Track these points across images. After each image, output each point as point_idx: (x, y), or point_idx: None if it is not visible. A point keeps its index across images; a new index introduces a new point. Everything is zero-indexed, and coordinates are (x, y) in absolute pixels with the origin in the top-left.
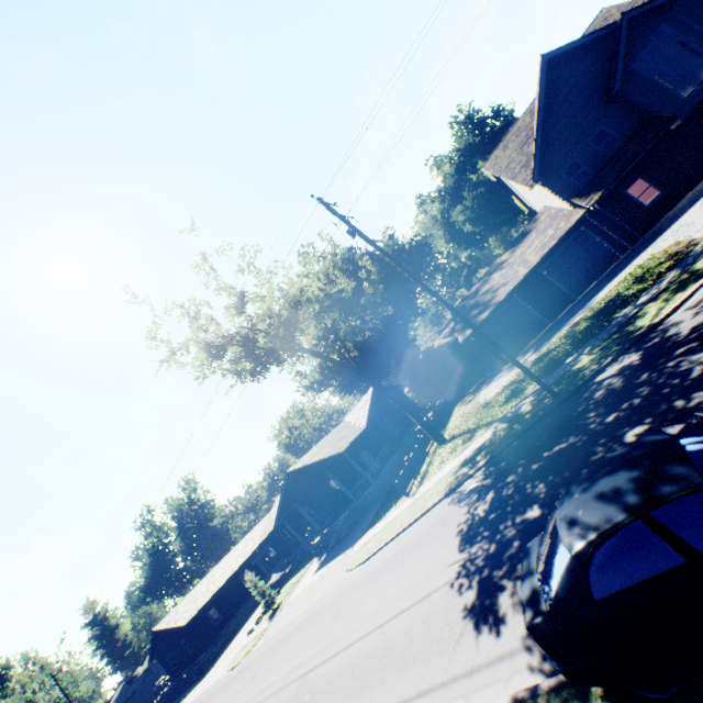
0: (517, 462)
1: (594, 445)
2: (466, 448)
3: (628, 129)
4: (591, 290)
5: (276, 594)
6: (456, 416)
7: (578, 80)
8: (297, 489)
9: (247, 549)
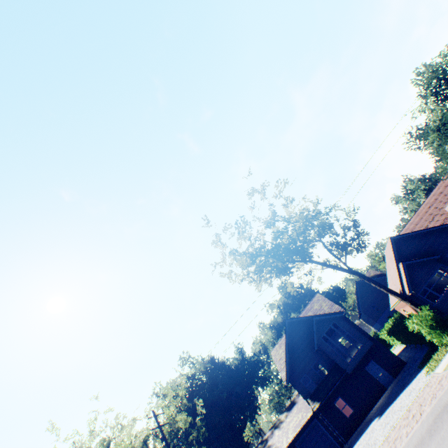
0: None
1: None
2: None
3: (329, 365)
4: None
5: None
6: None
7: (302, 333)
8: None
9: None
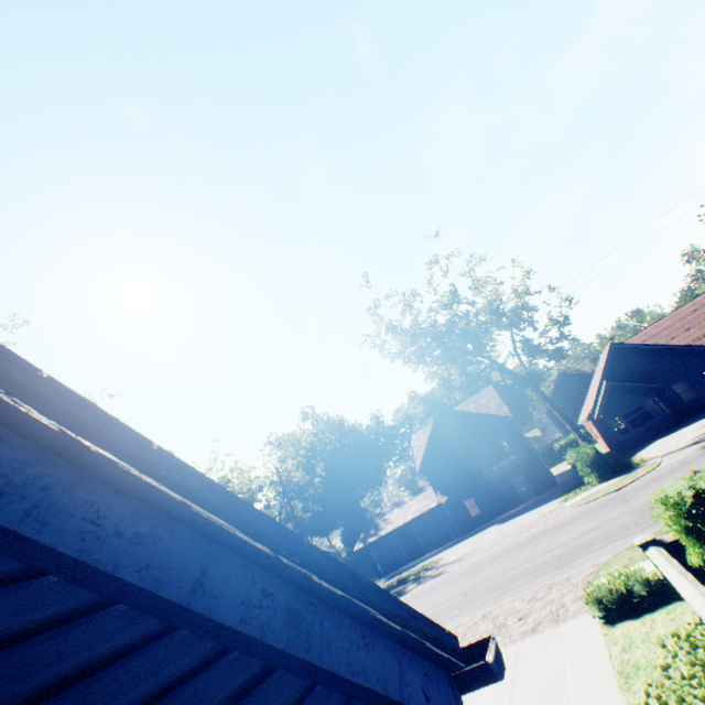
0: None
1: None
2: None
3: (471, 467)
4: (430, 554)
5: None
6: None
7: (453, 428)
8: None
9: None
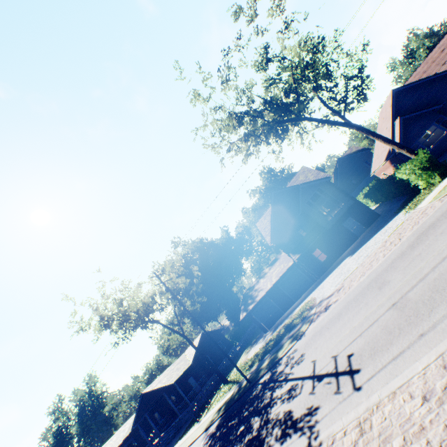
0: (224, 423)
1: (235, 428)
2: (224, 397)
3: (310, 226)
4: (299, 301)
5: None
6: (239, 362)
7: (287, 202)
8: (147, 404)
9: (118, 440)
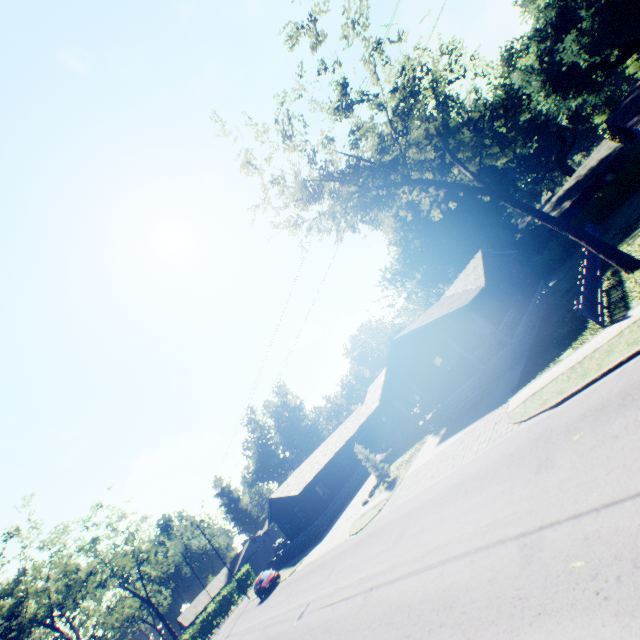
0: None
1: None
2: None
3: None
4: None
5: (388, 469)
6: (635, 247)
7: None
8: (404, 360)
9: (343, 436)
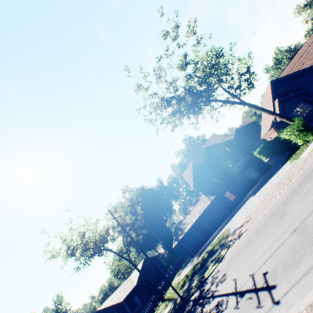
0: None
1: None
2: None
3: (221, 175)
4: (217, 231)
5: None
6: (173, 282)
7: (204, 158)
8: None
9: None
